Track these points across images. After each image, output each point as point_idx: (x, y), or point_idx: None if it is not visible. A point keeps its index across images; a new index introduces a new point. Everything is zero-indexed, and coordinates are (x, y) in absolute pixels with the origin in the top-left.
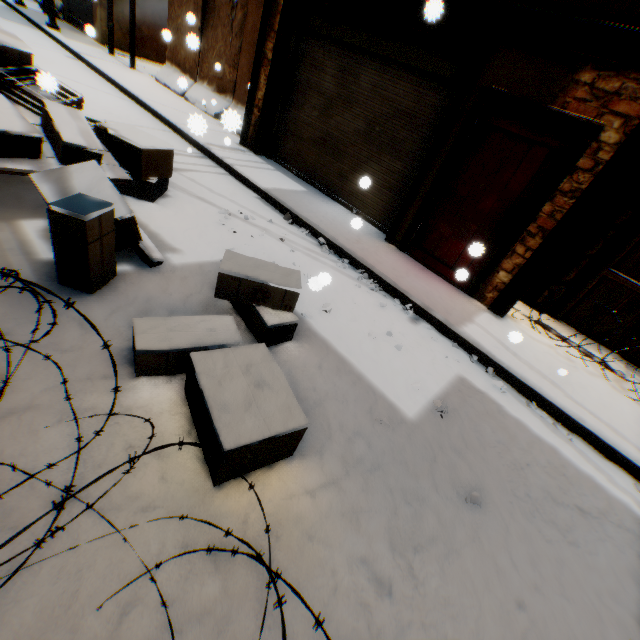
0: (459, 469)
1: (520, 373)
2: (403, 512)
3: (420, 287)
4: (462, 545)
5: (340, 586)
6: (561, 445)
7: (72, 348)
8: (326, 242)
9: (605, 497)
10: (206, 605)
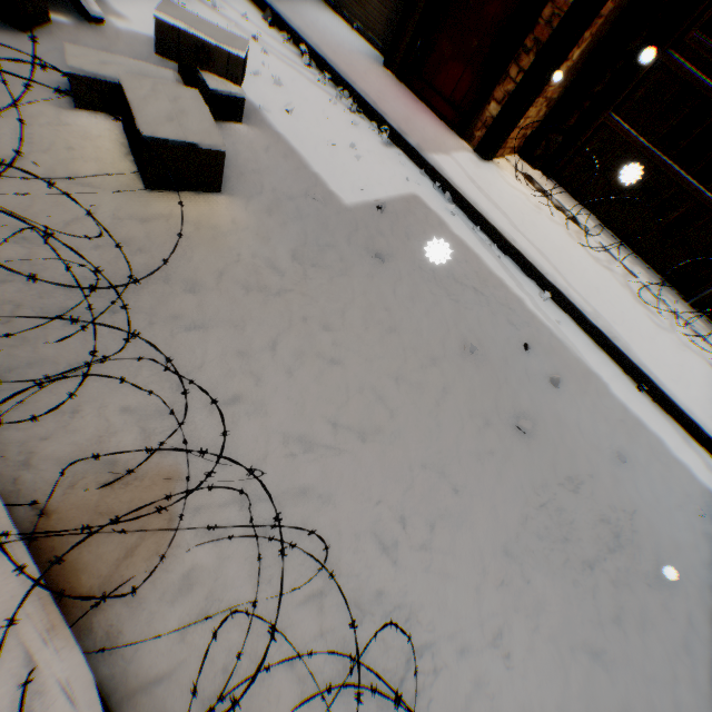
0: (377, 242)
1: (474, 199)
2: (311, 247)
3: (403, 114)
4: (355, 275)
5: (242, 262)
6: (488, 258)
7: (10, 71)
8: (309, 53)
9: (506, 292)
10: (133, 240)
